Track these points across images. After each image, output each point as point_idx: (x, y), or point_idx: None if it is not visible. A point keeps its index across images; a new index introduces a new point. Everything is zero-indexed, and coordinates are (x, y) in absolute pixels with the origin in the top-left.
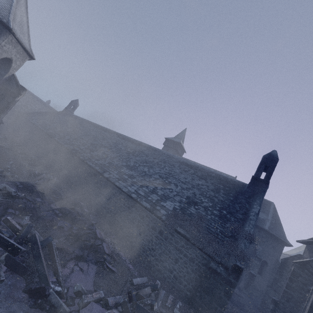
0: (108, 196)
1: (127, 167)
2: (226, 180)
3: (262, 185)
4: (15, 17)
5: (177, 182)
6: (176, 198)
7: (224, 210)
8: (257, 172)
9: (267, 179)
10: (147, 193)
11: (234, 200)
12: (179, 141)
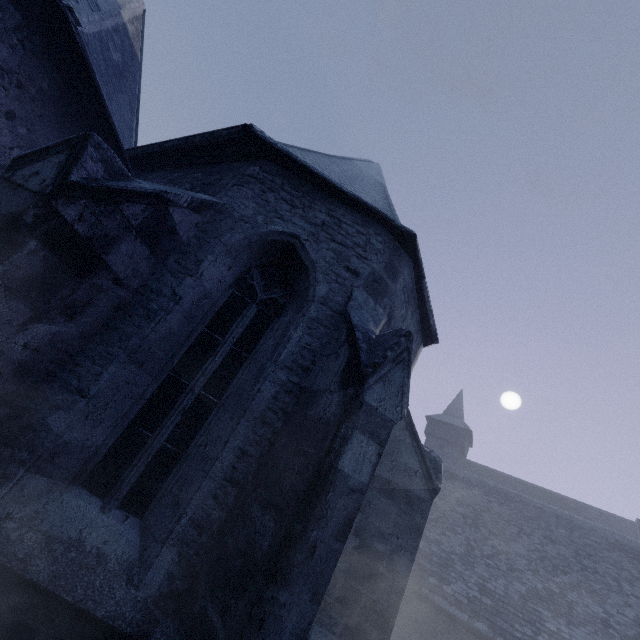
0: None
1: (548, 608)
2: None
3: None
4: None
5: None
6: None
7: None
8: None
9: None
10: None
11: None
12: (463, 424)
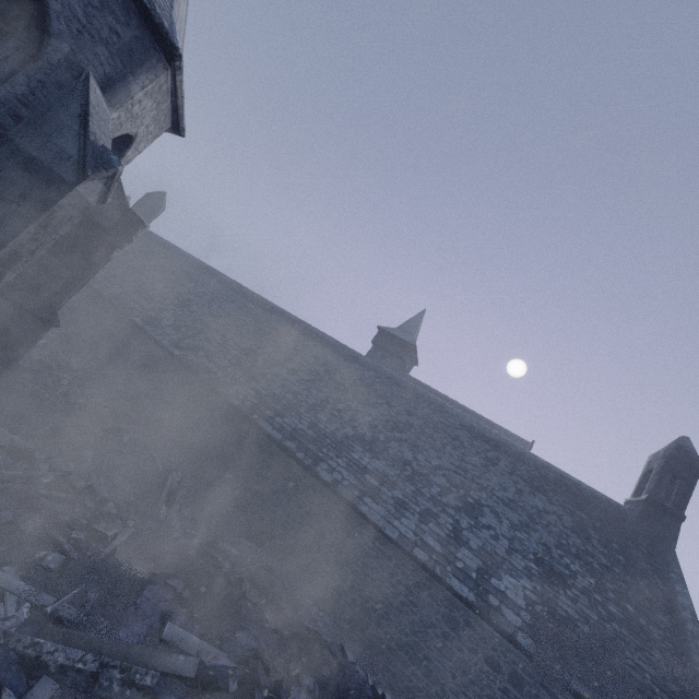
0: (337, 540)
1: (364, 446)
2: (582, 494)
3: (671, 522)
4: (178, 7)
5: (493, 501)
6: (516, 561)
7: (627, 601)
8: (657, 488)
9: (680, 510)
10: (448, 544)
11: (629, 564)
12: (411, 339)
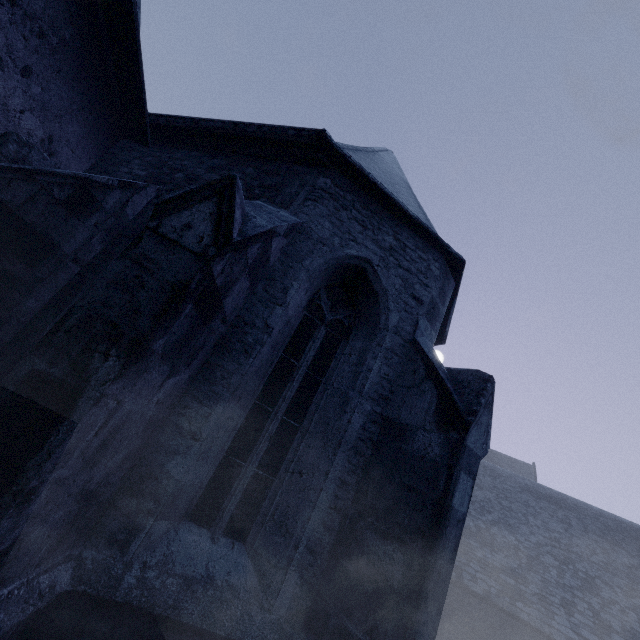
0: None
1: (477, 540)
2: None
3: None
4: None
5: (596, 569)
6: None
7: None
8: None
9: None
10: (601, 634)
11: None
12: None
